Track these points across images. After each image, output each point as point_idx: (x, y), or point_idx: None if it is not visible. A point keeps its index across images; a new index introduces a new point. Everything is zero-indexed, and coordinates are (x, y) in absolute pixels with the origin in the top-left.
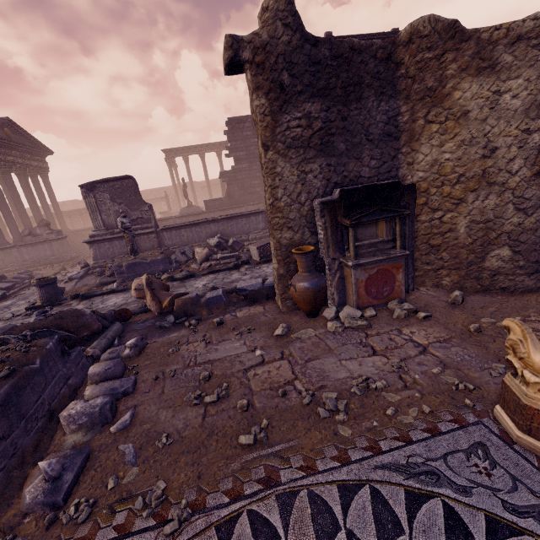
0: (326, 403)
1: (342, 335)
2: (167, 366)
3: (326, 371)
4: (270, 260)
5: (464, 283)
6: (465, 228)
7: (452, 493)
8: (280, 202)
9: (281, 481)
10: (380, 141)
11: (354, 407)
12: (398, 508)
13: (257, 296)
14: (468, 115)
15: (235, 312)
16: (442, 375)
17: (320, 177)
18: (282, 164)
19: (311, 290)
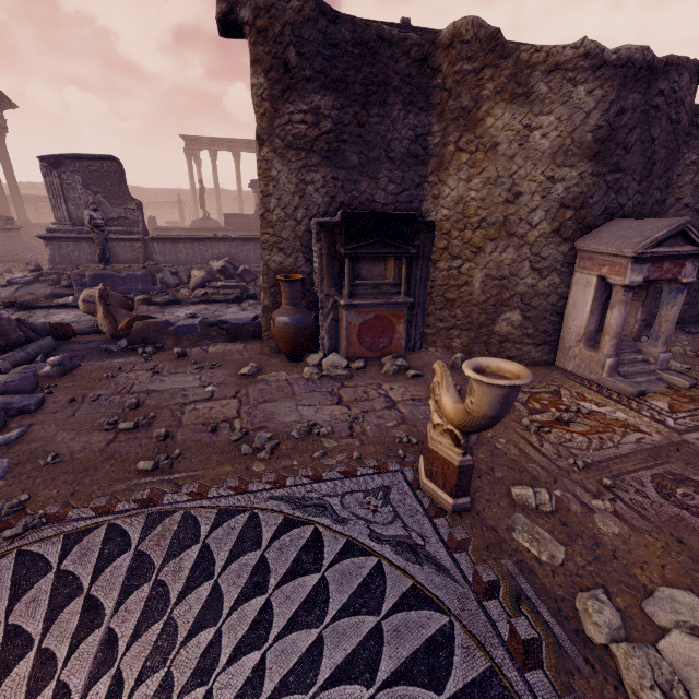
0: (255, 441)
1: (316, 382)
2: (92, 390)
3: (275, 414)
4: None
5: (473, 347)
6: (480, 282)
7: (329, 522)
8: (273, 214)
9: (162, 502)
10: (403, 162)
11: (284, 448)
12: (268, 530)
13: (241, 332)
14: (497, 148)
15: (208, 347)
16: (394, 429)
17: (322, 192)
18: (278, 167)
19: (292, 327)
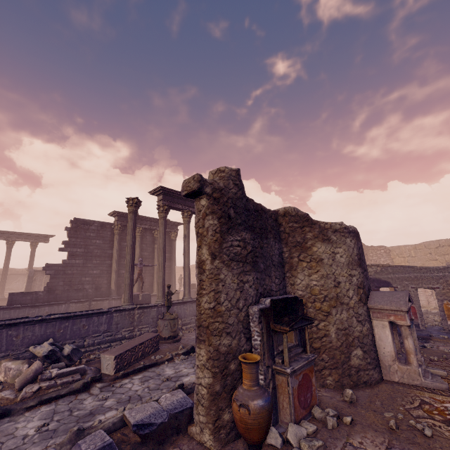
0: None
1: None
2: None
3: None
4: (131, 372)
5: (342, 380)
6: (334, 333)
7: None
8: (221, 306)
9: None
10: (278, 266)
11: None
12: None
13: (166, 432)
14: (323, 261)
15: None
16: None
17: (253, 287)
18: (225, 272)
19: (266, 409)
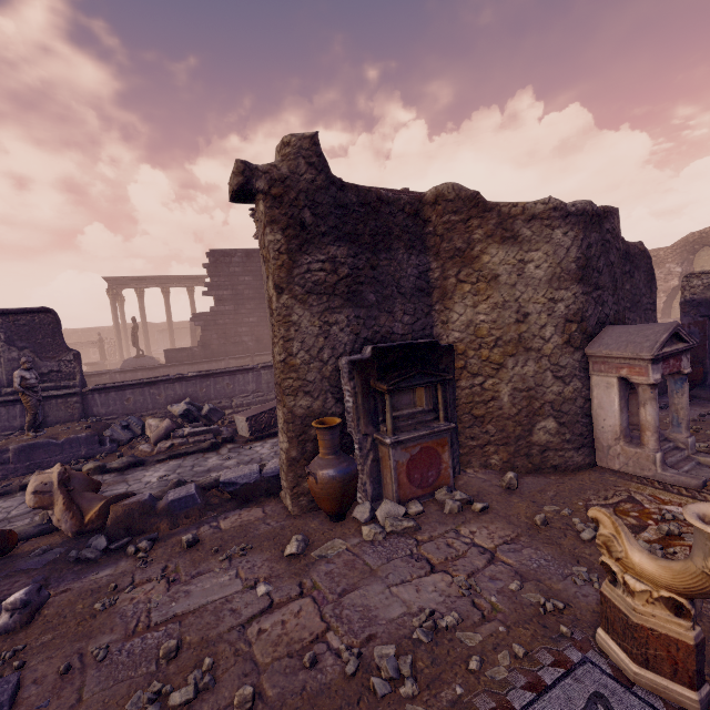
0: (383, 667)
1: (385, 545)
2: (90, 639)
3: (371, 609)
4: (265, 435)
5: (514, 461)
6: (508, 396)
7: None
8: (295, 358)
9: None
10: (413, 295)
11: (424, 667)
12: None
13: (253, 492)
14: (498, 279)
15: (218, 521)
16: (523, 593)
17: (347, 331)
18: (299, 312)
19: (339, 480)
